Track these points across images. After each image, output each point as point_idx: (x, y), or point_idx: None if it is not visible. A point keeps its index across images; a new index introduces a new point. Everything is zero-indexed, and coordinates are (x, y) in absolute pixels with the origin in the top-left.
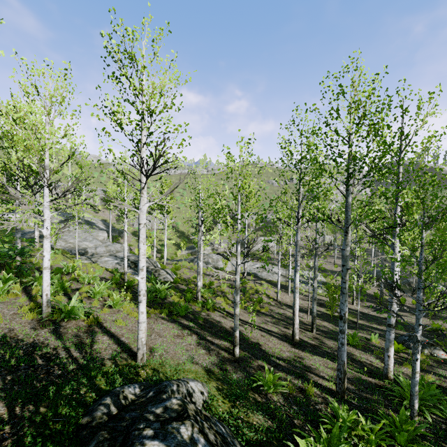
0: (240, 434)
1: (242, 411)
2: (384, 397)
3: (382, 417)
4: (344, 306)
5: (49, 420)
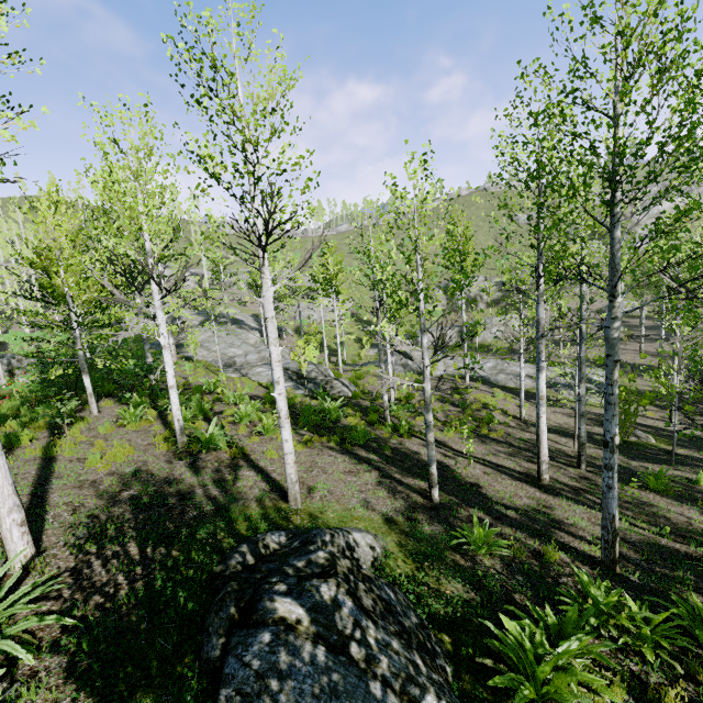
0: (421, 604)
1: (432, 576)
2: (698, 576)
3: (678, 604)
4: (611, 426)
5: (182, 565)
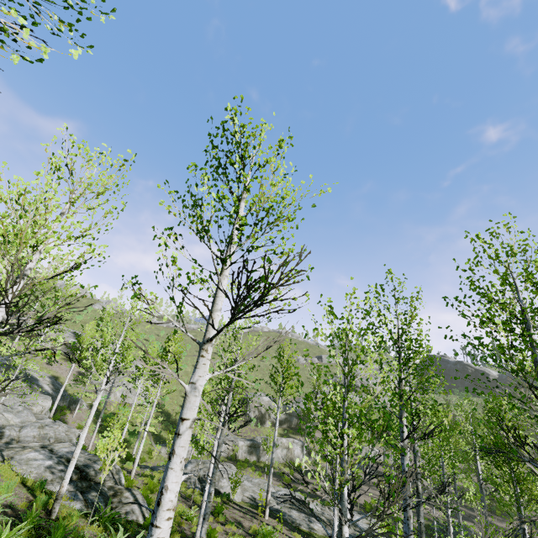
0: None
1: None
2: None
3: None
4: None
5: None
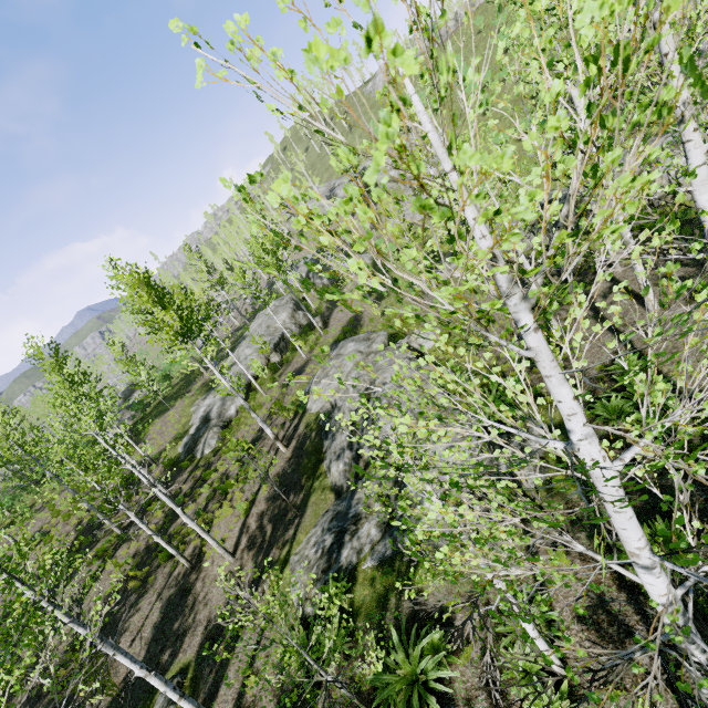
0: None
1: None
2: None
3: None
4: None
5: None
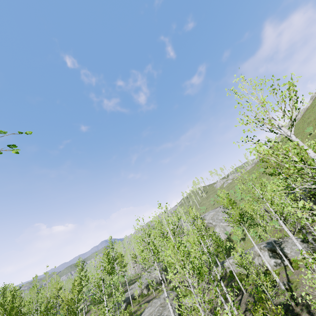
0: None
1: None
2: None
3: None
4: None
5: None
